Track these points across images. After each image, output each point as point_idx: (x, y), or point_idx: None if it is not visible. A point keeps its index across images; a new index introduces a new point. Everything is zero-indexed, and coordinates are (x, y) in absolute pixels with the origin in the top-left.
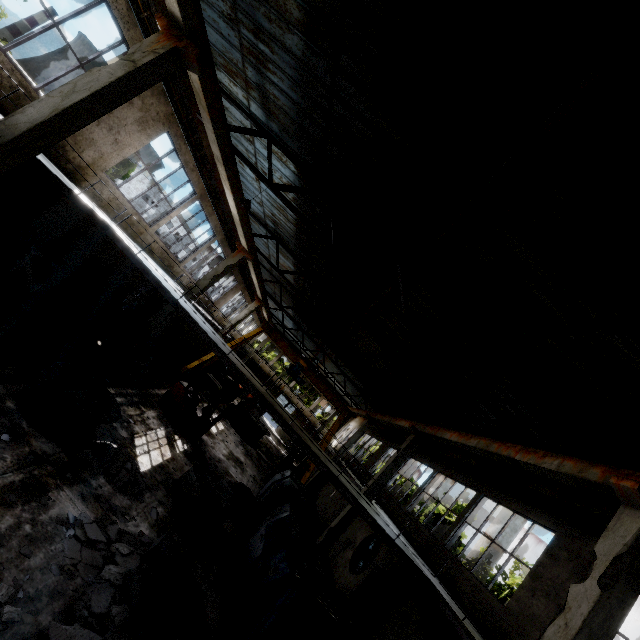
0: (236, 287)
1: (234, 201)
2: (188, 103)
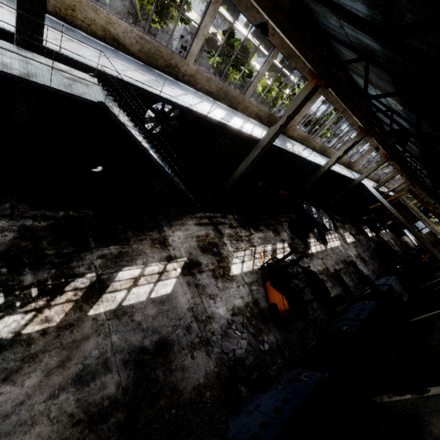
0: (393, 170)
1: (397, 166)
2: None
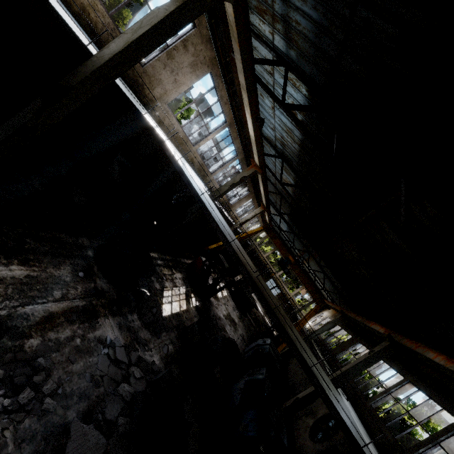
0: (248, 195)
1: (252, 124)
2: (227, 48)
